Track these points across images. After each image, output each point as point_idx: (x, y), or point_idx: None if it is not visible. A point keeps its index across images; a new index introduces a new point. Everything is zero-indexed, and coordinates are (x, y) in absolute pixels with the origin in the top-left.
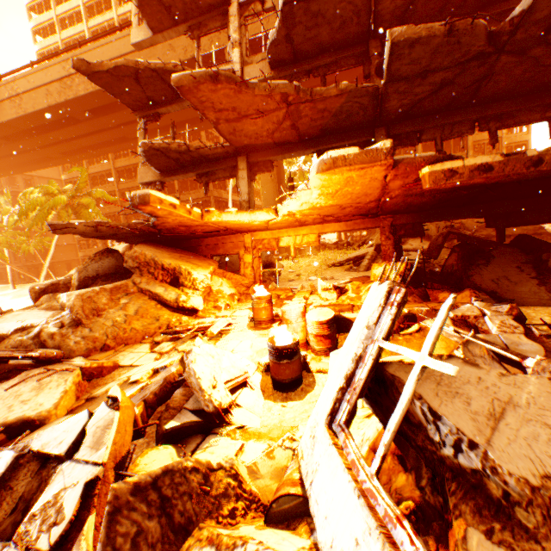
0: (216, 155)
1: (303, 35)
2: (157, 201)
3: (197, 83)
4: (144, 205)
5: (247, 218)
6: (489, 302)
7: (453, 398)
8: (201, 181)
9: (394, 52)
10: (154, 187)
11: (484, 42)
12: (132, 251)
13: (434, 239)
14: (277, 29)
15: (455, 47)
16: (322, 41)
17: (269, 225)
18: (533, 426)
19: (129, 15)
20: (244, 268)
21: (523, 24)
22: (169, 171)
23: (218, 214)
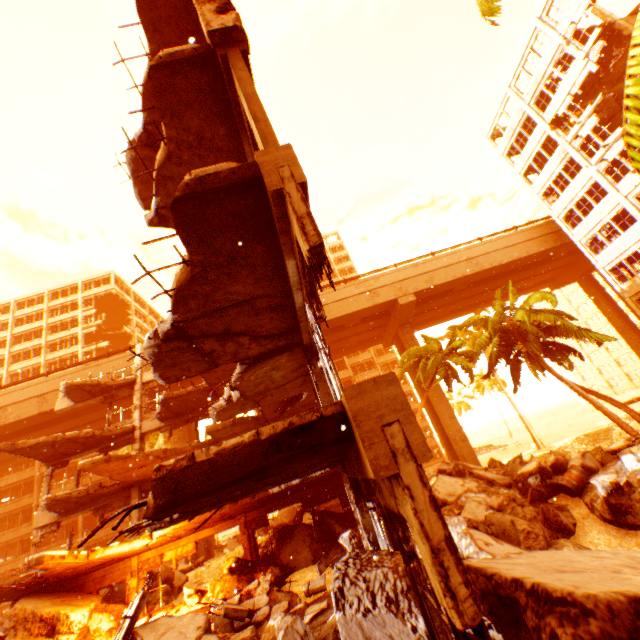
0: (113, 490)
1: (178, 407)
2: (50, 558)
3: (96, 464)
4: (39, 564)
5: (128, 546)
6: (276, 572)
7: (154, 631)
8: (98, 513)
9: (211, 433)
10: (50, 528)
11: (254, 422)
12: (12, 609)
13: (295, 518)
14: (161, 408)
15: (242, 426)
16: (192, 406)
17: (150, 545)
18: (175, 632)
19: (59, 340)
20: (129, 593)
21: (266, 415)
22: (68, 510)
23: (103, 550)
